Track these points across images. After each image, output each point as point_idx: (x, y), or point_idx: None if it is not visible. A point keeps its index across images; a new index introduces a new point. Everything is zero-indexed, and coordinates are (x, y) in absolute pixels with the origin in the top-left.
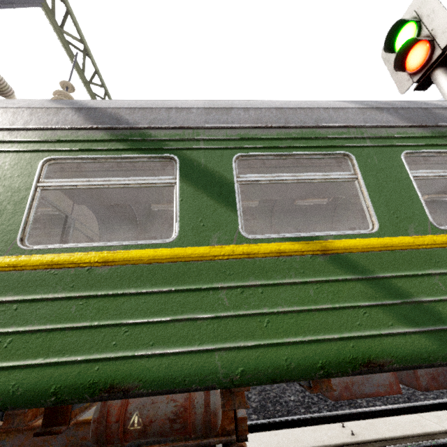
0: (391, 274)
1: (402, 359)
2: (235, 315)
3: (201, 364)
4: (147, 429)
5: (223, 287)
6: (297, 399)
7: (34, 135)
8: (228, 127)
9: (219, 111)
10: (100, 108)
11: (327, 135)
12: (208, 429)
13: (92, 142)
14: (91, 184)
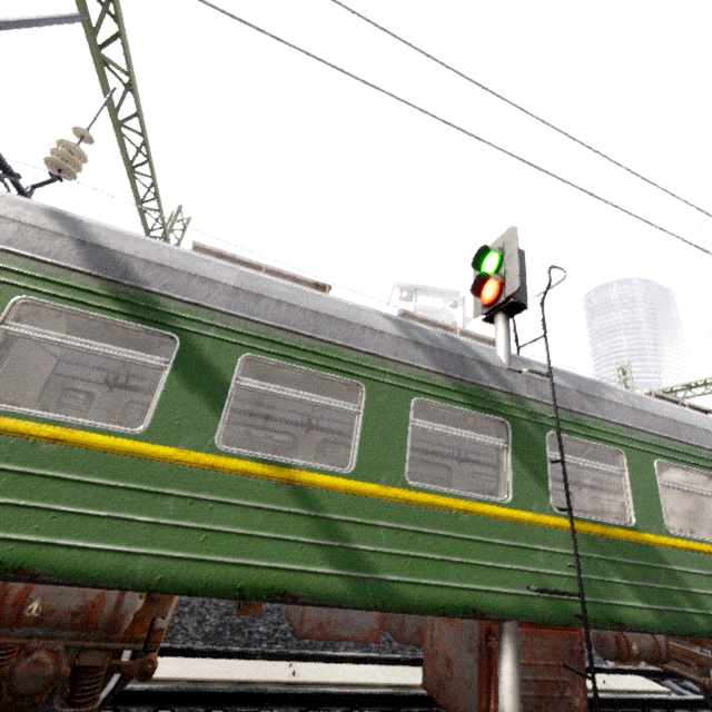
0: (344, 517)
1: (316, 596)
2: (175, 524)
3: (122, 564)
4: (44, 618)
5: (174, 494)
6: (266, 631)
7: (14, 262)
8: (250, 319)
9: (249, 296)
10: (109, 249)
11: (351, 358)
12: (111, 629)
13: (85, 292)
14: (68, 343)
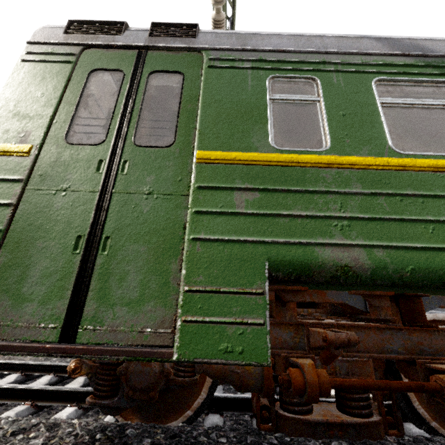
0: None
1: None
2: None
3: None
4: None
5: None
6: None
7: (351, 59)
8: None
9: None
10: (396, 39)
11: None
12: None
13: (409, 67)
14: (428, 103)
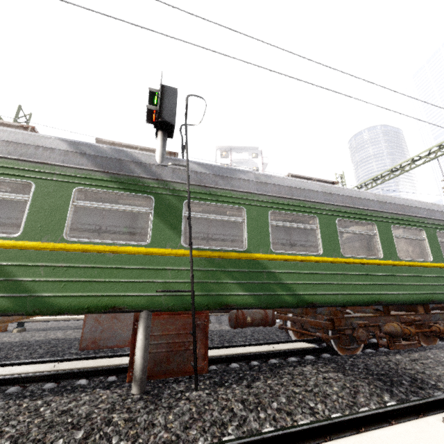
0: (10, 263)
1: None
2: None
3: None
4: None
5: None
6: (76, 352)
7: None
8: None
9: None
10: None
11: (24, 166)
12: None
13: None
14: None
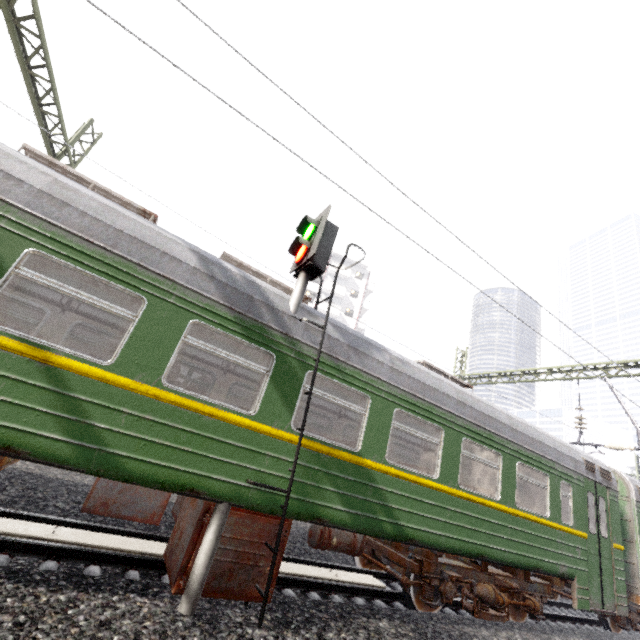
0: (89, 399)
1: (40, 455)
2: None
3: None
4: None
5: None
6: (64, 507)
7: None
8: (47, 221)
9: (54, 201)
10: None
11: (142, 275)
12: None
13: None
14: None
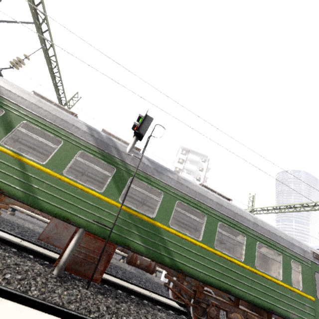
0: (33, 176)
1: (10, 194)
2: None
3: None
4: None
5: None
6: (35, 240)
7: None
8: (32, 112)
9: (36, 106)
10: None
11: (63, 133)
12: None
13: None
14: None
